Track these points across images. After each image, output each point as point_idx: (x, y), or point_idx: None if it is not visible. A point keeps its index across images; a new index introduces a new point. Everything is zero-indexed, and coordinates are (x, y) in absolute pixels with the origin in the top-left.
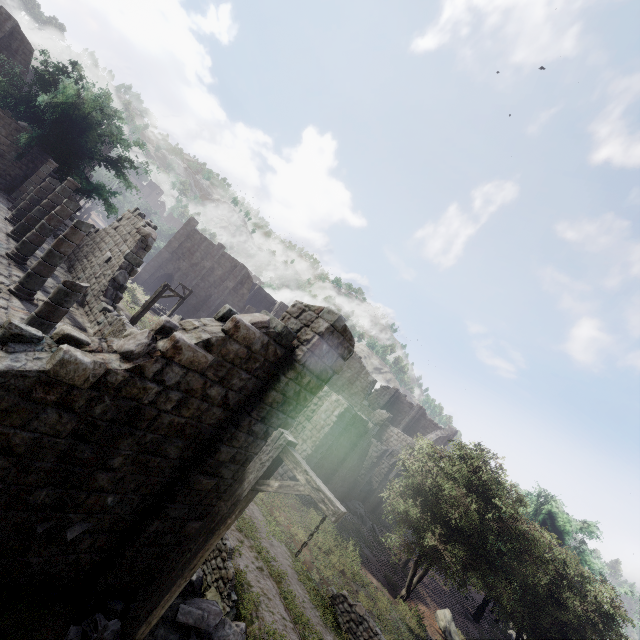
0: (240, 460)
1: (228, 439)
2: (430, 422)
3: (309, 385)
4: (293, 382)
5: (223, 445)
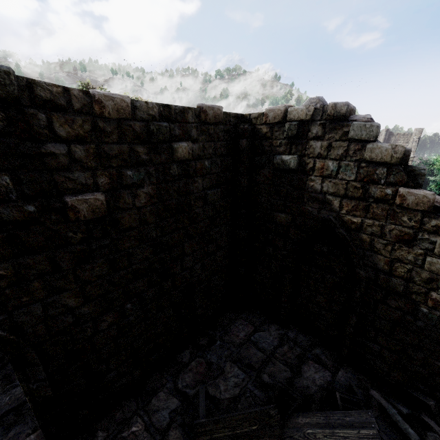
0: None
1: None
2: (398, 135)
3: None
4: None
5: None
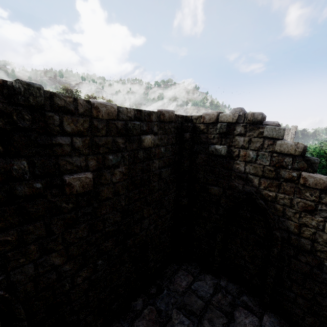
0: None
1: None
2: None
3: None
4: None
5: None
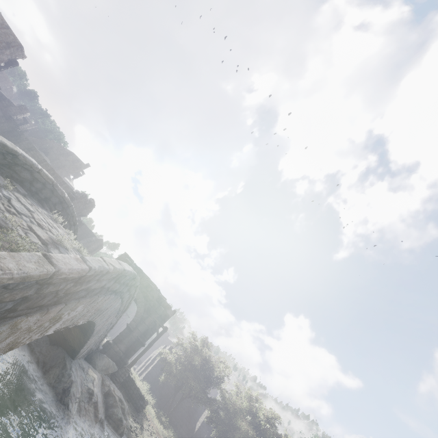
0: None
1: None
2: None
3: None
4: None
5: None
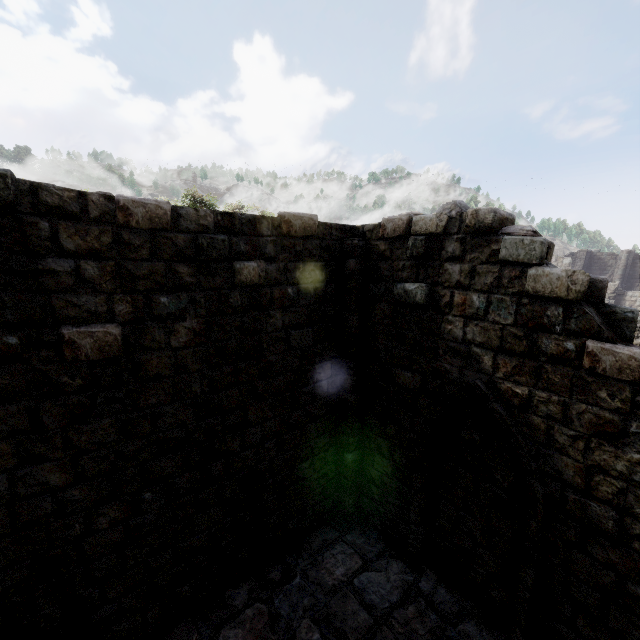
0: None
1: None
2: None
3: None
4: None
5: None
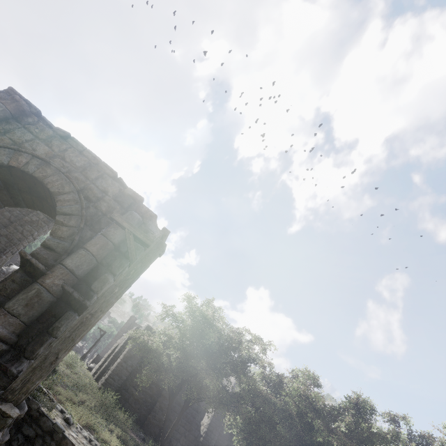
0: (9, 238)
1: (6, 228)
2: None
3: (43, 219)
4: (36, 216)
5: (4, 229)
